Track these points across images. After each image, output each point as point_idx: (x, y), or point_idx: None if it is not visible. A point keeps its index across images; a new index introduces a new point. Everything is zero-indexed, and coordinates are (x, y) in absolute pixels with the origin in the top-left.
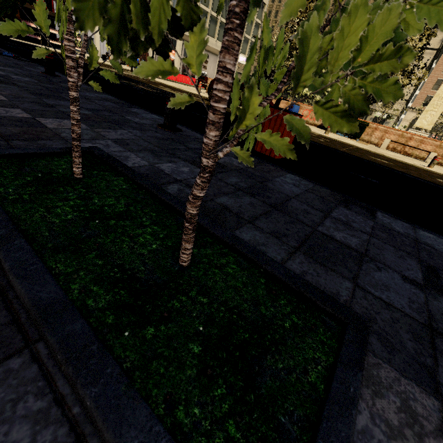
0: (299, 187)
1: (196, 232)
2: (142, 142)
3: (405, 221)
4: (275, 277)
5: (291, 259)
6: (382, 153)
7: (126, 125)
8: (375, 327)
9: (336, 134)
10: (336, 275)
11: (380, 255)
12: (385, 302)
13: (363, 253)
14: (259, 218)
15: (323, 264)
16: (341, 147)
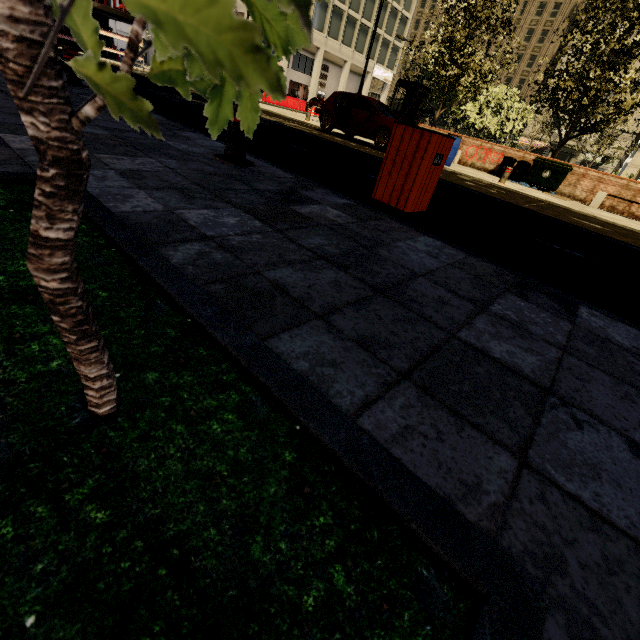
0: (437, 259)
1: (180, 335)
2: (171, 177)
3: (634, 325)
4: (325, 447)
5: (384, 399)
6: (592, 213)
7: (158, 152)
8: (562, 588)
9: (518, 184)
10: (480, 437)
11: (582, 391)
12: (589, 511)
13: (547, 388)
14: (342, 309)
15: (456, 411)
16: (524, 202)
